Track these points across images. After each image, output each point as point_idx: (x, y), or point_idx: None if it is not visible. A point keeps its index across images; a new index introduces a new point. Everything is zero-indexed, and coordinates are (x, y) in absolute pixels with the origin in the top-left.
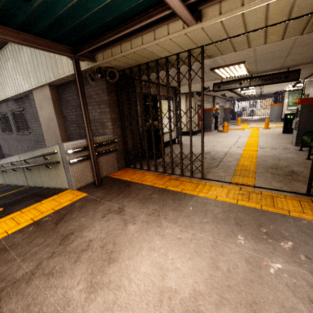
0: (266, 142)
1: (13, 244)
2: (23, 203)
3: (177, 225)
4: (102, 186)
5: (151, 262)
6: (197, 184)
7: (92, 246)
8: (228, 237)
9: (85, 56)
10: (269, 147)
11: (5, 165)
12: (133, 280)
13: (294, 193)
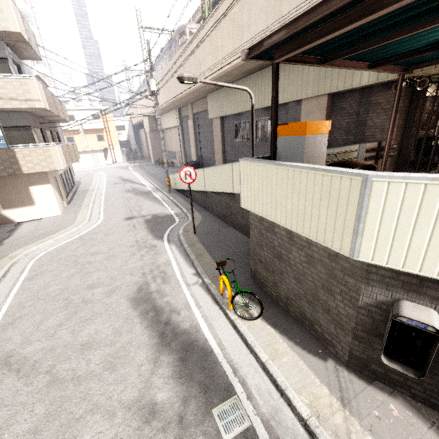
0: None
1: None
2: None
3: None
4: None
5: None
6: None
7: None
8: None
9: (408, 71)
10: None
11: None
12: None
13: None
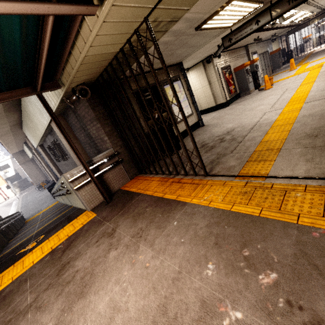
0: (322, 88)
1: (32, 274)
2: (56, 229)
3: (152, 248)
4: (111, 202)
5: (109, 300)
6: (198, 184)
7: (75, 277)
8: (197, 265)
9: (49, 87)
10: (323, 96)
11: (57, 190)
12: (87, 321)
13: (323, 179)
